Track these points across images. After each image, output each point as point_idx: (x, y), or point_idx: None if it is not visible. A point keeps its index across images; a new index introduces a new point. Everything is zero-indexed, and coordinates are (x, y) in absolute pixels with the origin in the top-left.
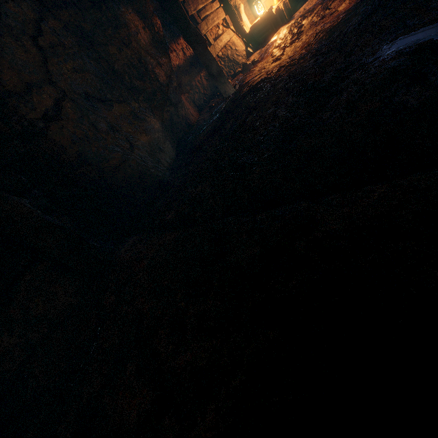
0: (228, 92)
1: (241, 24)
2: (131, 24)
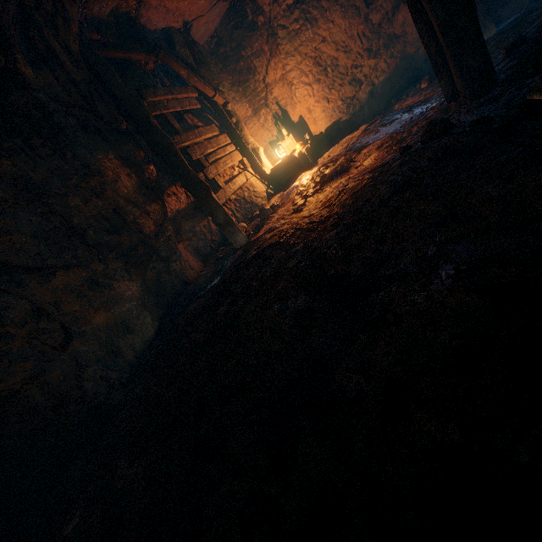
0: (240, 242)
1: (260, 166)
2: (109, 171)
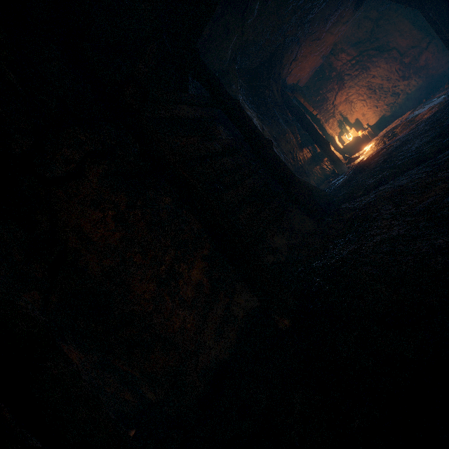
0: (344, 170)
1: (337, 144)
2: (290, 135)
